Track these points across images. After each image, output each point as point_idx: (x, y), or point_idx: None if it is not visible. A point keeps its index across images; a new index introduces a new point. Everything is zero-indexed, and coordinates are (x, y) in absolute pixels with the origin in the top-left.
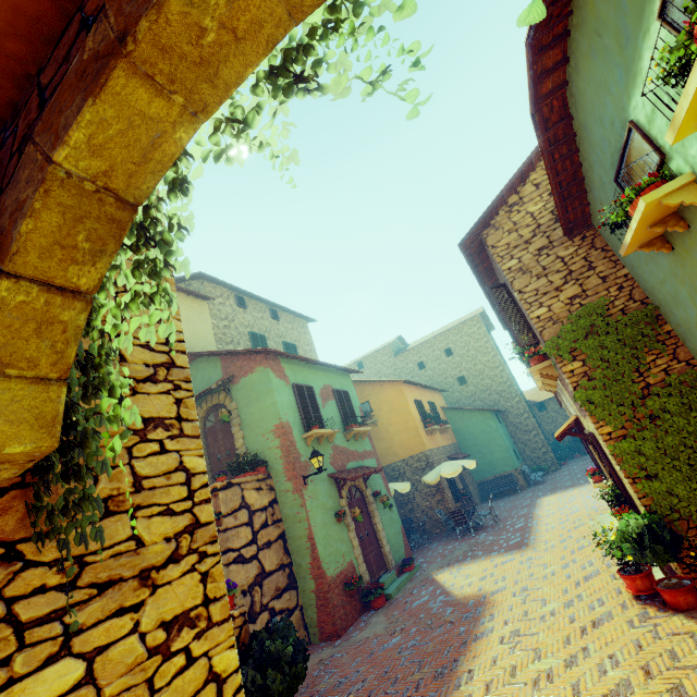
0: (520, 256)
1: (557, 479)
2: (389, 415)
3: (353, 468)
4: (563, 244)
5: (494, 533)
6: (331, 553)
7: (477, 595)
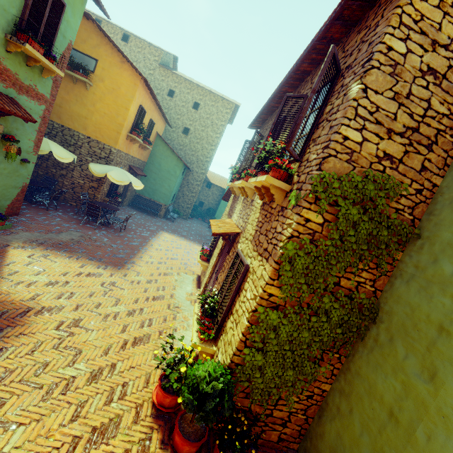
0: (412, 49)
1: (181, 225)
2: (107, 93)
3: None
4: (447, 94)
5: (112, 237)
6: None
7: (22, 305)
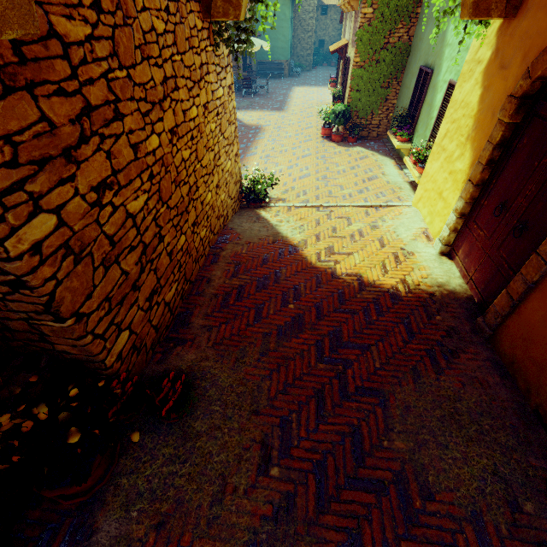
0: None
1: (307, 78)
2: None
3: None
4: None
5: (265, 99)
6: None
7: (256, 125)
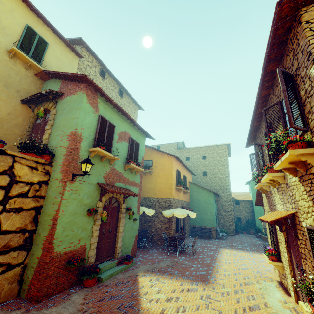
0: None
1: (233, 241)
2: (160, 171)
3: (119, 187)
4: None
5: (190, 259)
6: (68, 235)
7: None
